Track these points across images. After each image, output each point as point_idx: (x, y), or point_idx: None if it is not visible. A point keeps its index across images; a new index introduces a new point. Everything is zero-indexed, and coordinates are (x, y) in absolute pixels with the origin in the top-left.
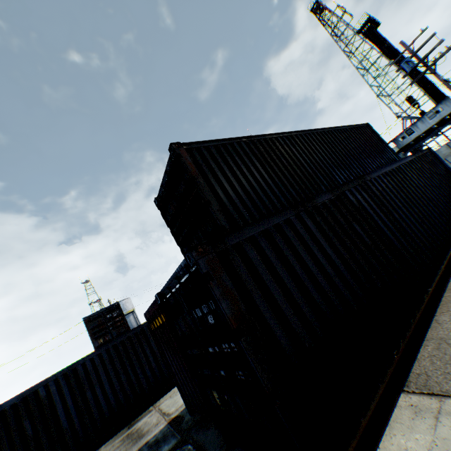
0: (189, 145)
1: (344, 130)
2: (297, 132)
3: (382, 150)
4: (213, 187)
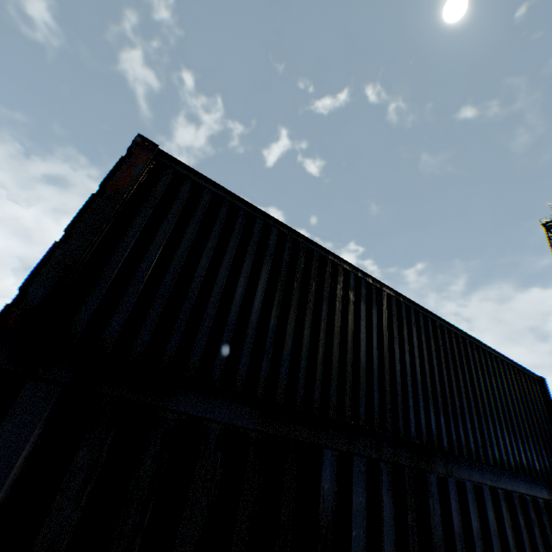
0: (170, 160)
1: (491, 356)
2: (396, 294)
3: (547, 440)
4: (125, 230)
